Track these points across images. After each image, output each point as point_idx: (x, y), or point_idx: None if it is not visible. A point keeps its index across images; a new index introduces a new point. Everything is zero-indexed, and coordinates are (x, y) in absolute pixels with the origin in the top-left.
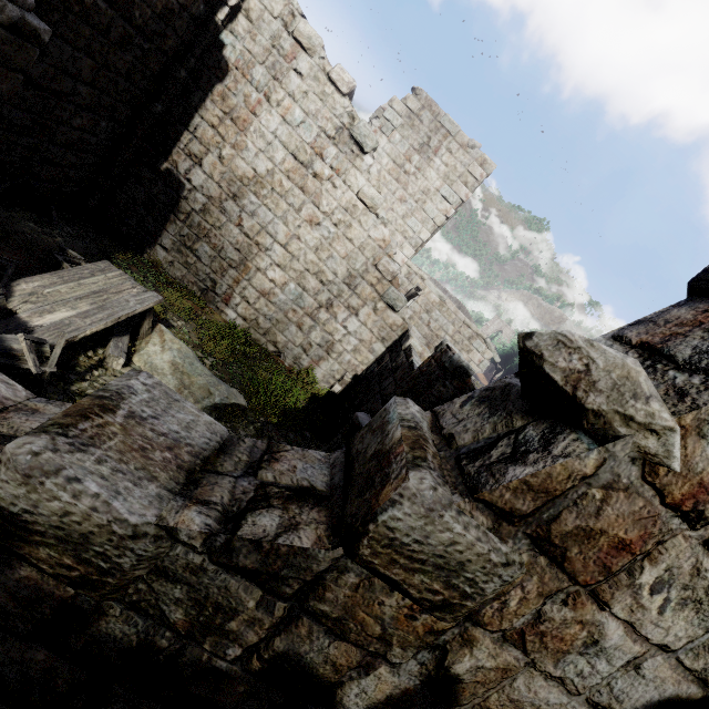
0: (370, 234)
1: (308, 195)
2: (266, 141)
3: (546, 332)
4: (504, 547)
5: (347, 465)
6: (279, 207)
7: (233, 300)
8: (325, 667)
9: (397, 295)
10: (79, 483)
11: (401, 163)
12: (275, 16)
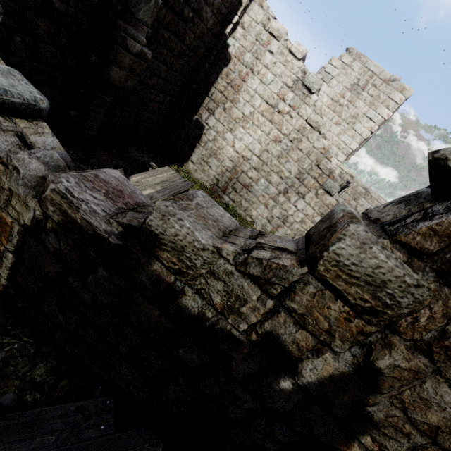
0: (314, 145)
1: (274, 124)
2: (250, 95)
3: (450, 147)
4: (415, 275)
5: (307, 239)
6: (256, 133)
7: (227, 190)
8: (292, 346)
9: (332, 184)
10: (182, 221)
11: (337, 99)
12: (258, 22)
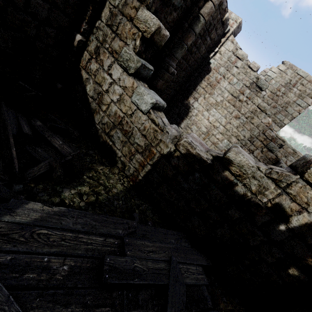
0: (262, 121)
1: (236, 108)
2: (221, 91)
3: None
4: None
5: (292, 167)
6: (223, 112)
7: None
8: (288, 209)
9: (273, 145)
10: (243, 156)
11: (274, 92)
12: (230, 51)
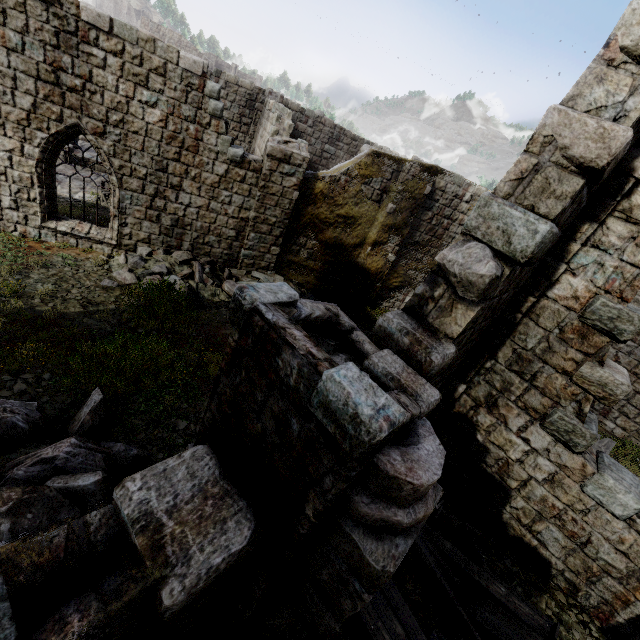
0: None
1: None
2: (639, 304)
3: None
4: None
5: None
6: None
7: (611, 414)
8: None
9: None
10: None
11: None
12: None
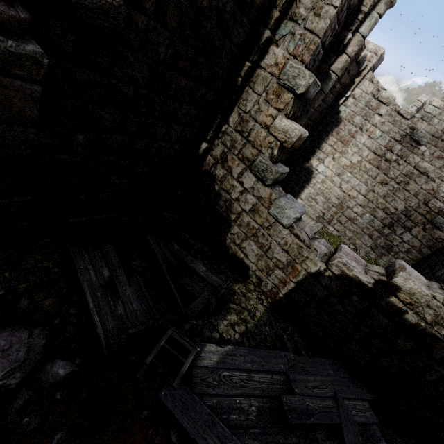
0: (422, 187)
1: (381, 170)
2: (358, 148)
3: None
4: None
5: None
6: (363, 177)
7: (332, 222)
8: None
9: (442, 220)
10: (414, 282)
11: (438, 135)
12: (368, 93)
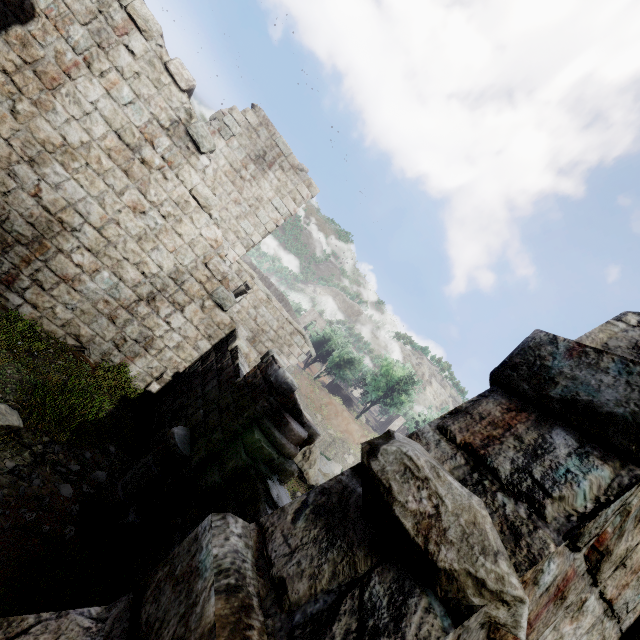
0: (202, 232)
1: (133, 180)
2: (82, 109)
3: (392, 450)
4: None
5: None
6: (95, 186)
7: (18, 283)
8: None
9: (226, 295)
10: None
11: (238, 168)
12: None
